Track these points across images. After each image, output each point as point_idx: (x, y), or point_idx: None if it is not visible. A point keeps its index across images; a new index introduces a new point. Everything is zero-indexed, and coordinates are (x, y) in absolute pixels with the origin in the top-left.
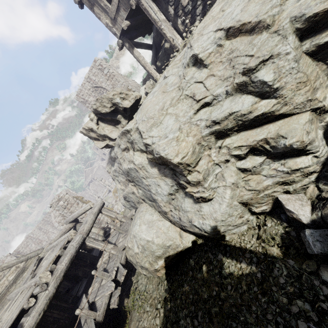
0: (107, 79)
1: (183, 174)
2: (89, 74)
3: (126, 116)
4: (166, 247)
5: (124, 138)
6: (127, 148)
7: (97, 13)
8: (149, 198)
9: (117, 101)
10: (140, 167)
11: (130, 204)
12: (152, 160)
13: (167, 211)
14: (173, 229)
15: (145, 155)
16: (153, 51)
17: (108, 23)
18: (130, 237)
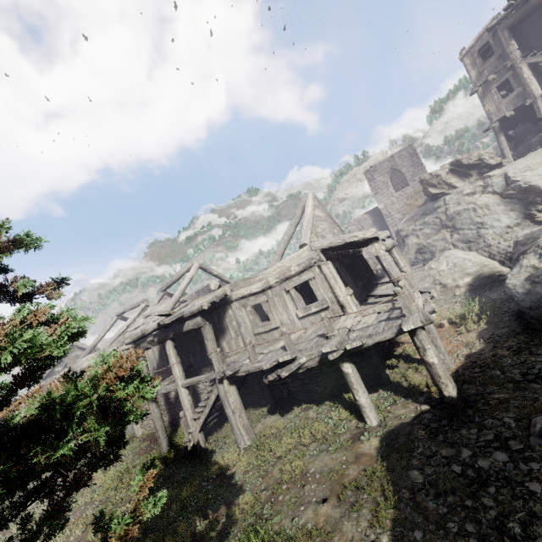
0: (412, 165)
1: (541, 202)
2: (395, 155)
3: (482, 173)
4: (482, 266)
5: (477, 183)
6: (473, 193)
7: (485, 101)
8: (469, 239)
9: (485, 158)
10: (483, 207)
11: (423, 256)
12: (509, 195)
13: (494, 244)
14: (491, 260)
15: (496, 197)
16: (514, 142)
17: (491, 110)
18: (437, 260)
